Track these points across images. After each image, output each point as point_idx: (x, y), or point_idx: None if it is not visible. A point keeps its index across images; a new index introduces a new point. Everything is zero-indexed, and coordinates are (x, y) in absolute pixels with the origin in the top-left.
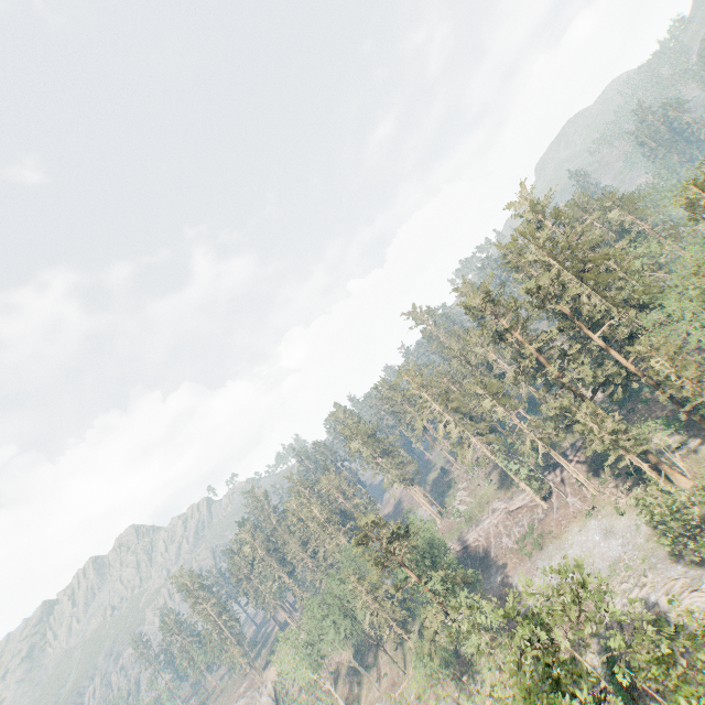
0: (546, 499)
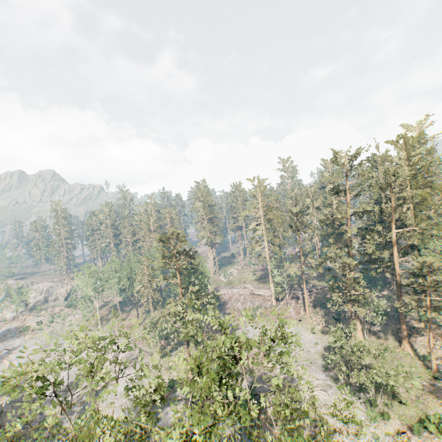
0: (277, 301)
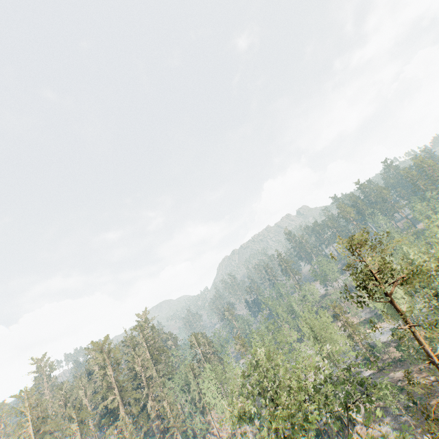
0: None
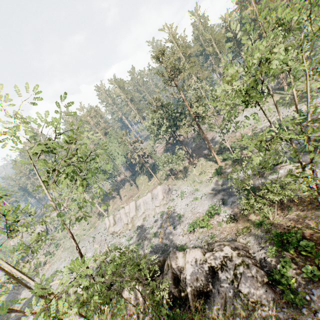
0: (218, 115)
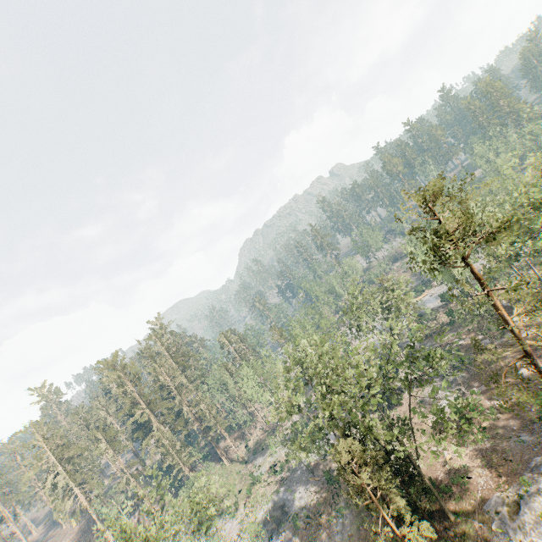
0: None
